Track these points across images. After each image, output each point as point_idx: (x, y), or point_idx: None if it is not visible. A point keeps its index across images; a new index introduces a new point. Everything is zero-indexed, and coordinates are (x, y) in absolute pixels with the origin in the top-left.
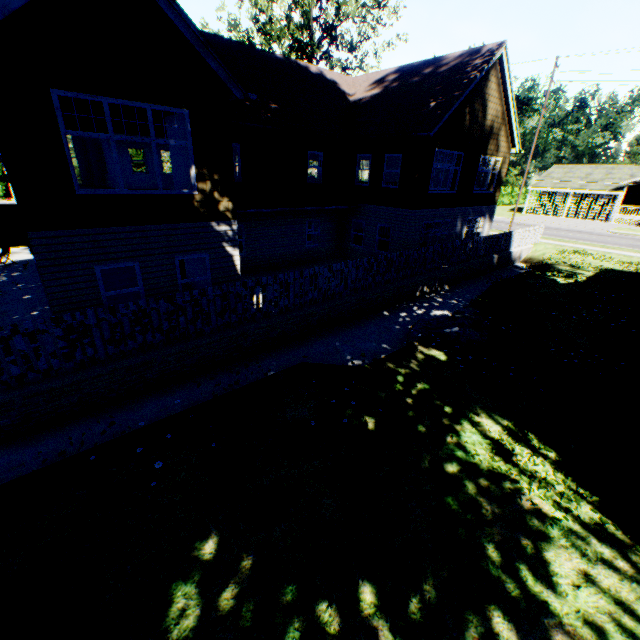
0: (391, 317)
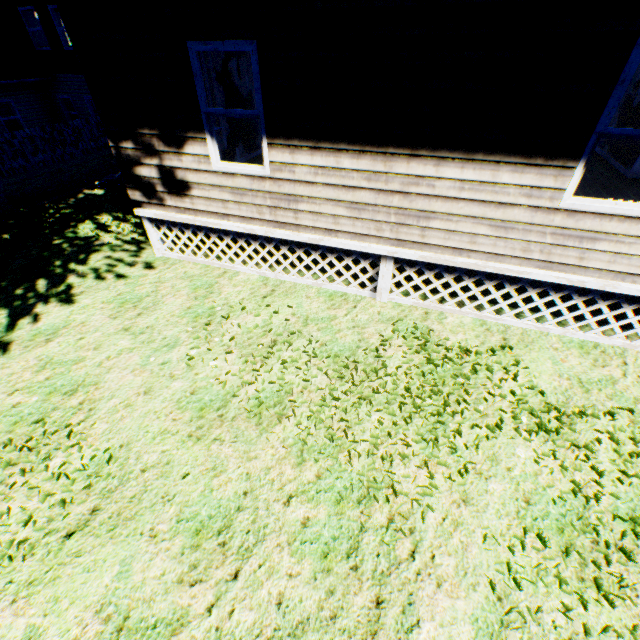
0: None
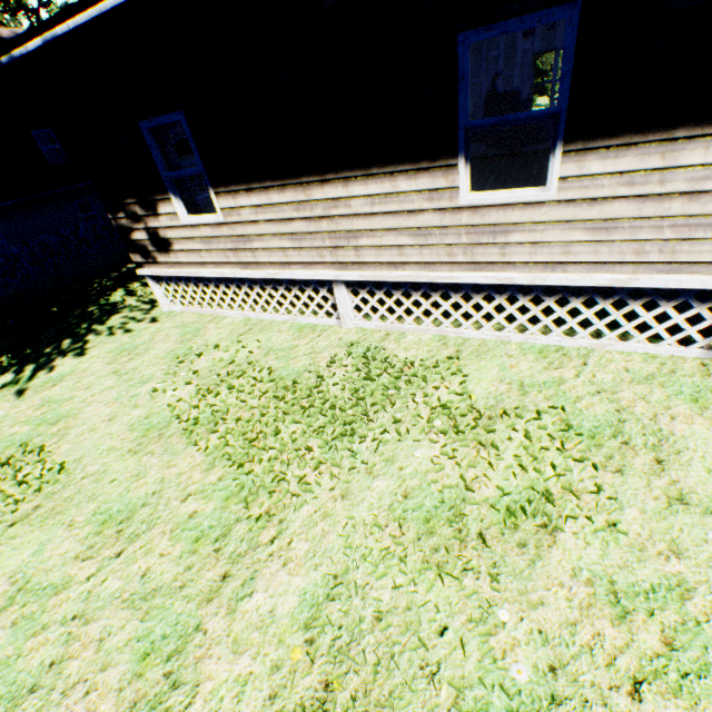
0: None
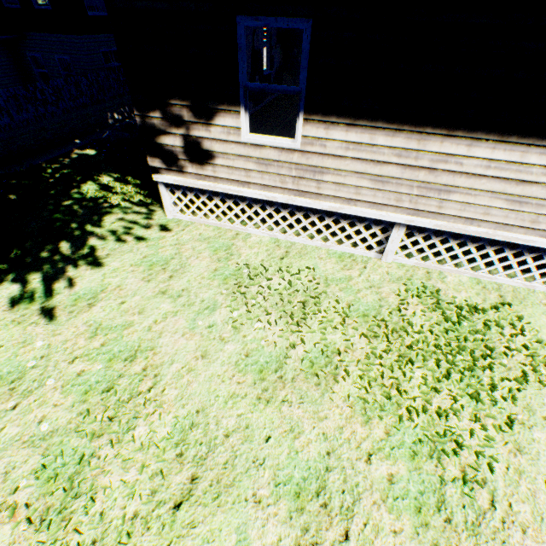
0: (83, 143)
